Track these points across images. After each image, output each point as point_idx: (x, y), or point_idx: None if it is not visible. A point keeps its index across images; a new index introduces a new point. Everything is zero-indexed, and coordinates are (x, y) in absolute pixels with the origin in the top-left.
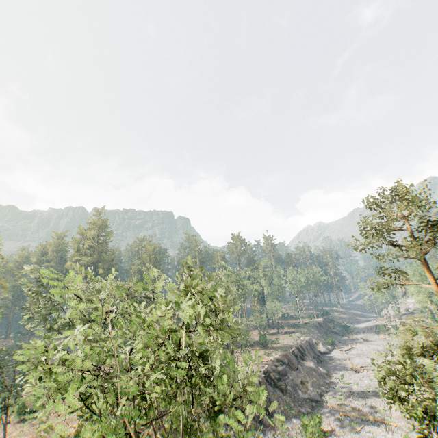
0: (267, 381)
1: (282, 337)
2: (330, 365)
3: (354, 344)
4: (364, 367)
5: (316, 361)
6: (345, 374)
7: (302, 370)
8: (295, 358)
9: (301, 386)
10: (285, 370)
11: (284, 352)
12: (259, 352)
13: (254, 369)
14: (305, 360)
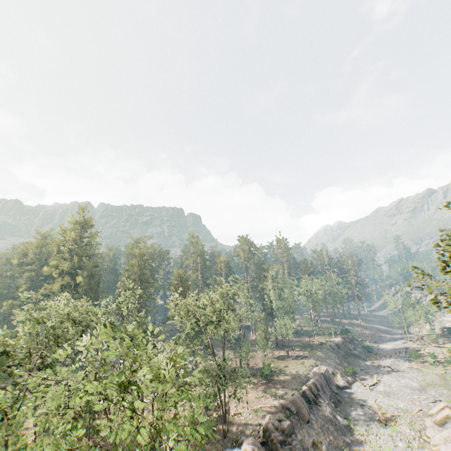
0: (267, 443)
1: (292, 364)
2: (351, 409)
3: (380, 375)
4: (396, 416)
5: (333, 401)
6: (371, 427)
7: (315, 423)
8: (306, 405)
9: (313, 450)
10: (291, 426)
11: (292, 396)
12: (262, 388)
13: (252, 420)
14: (319, 405)
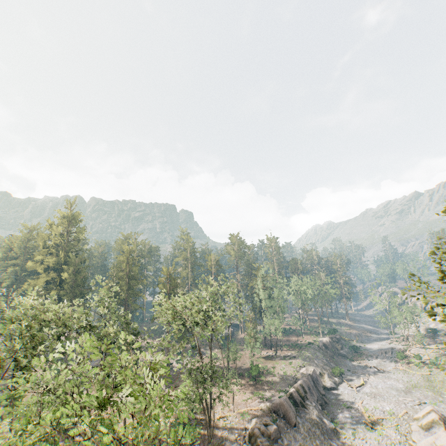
0: None
1: (279, 365)
2: (338, 411)
3: (366, 376)
4: (382, 418)
5: (320, 403)
6: (357, 431)
7: (302, 426)
8: (293, 408)
9: None
10: (278, 430)
11: (279, 399)
12: (249, 389)
13: (238, 424)
14: (306, 407)
